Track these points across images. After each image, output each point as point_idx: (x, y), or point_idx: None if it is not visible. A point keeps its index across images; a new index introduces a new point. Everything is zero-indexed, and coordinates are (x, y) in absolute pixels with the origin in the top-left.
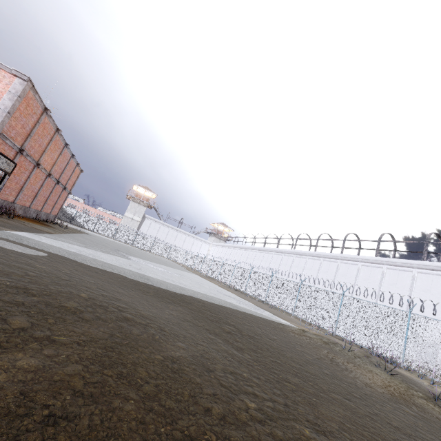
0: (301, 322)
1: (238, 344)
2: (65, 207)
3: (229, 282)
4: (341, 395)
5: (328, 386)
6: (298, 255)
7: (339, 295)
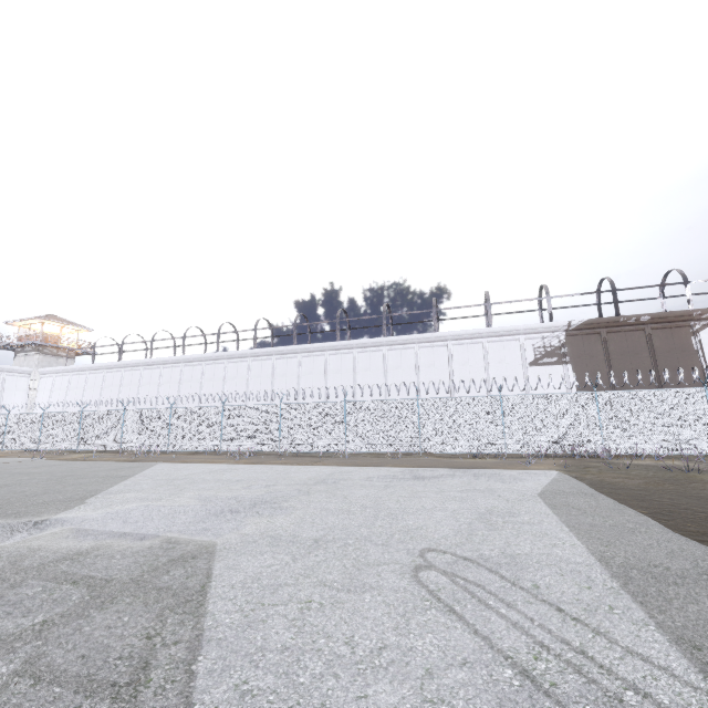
0: (442, 458)
1: None
2: None
3: (217, 446)
4: None
5: None
6: (308, 354)
7: (494, 398)
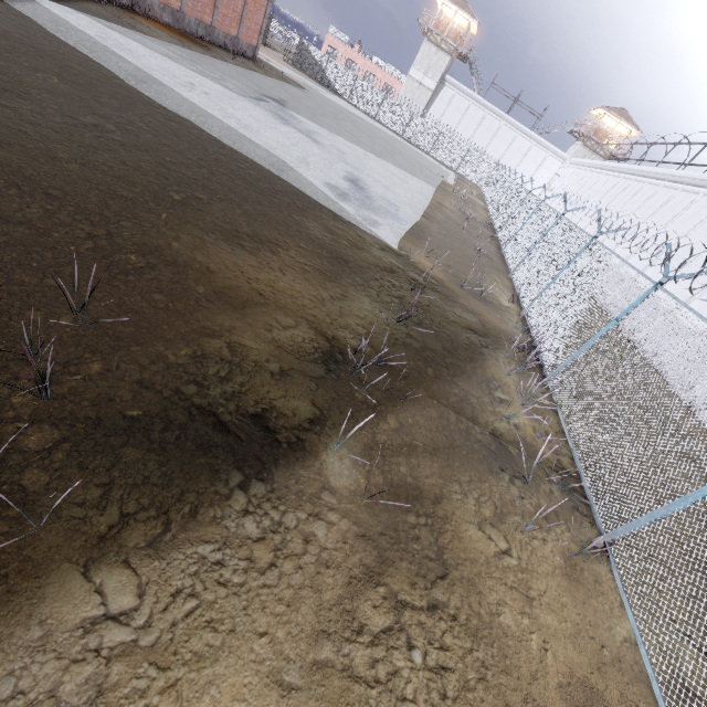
0: (509, 288)
1: (31, 115)
2: (314, 50)
3: (495, 218)
4: (0, 166)
5: (21, 164)
6: None
7: (587, 239)
